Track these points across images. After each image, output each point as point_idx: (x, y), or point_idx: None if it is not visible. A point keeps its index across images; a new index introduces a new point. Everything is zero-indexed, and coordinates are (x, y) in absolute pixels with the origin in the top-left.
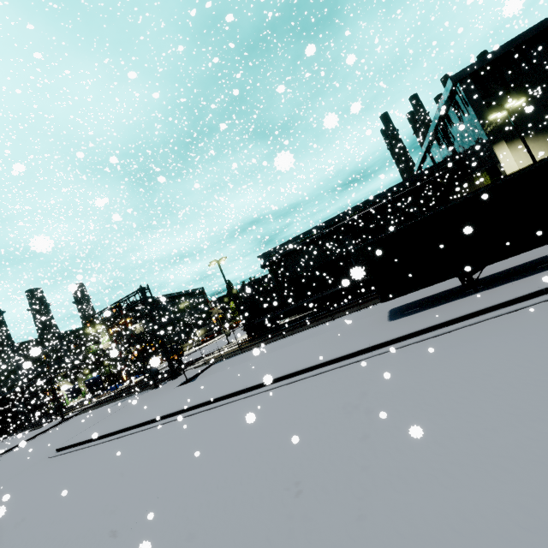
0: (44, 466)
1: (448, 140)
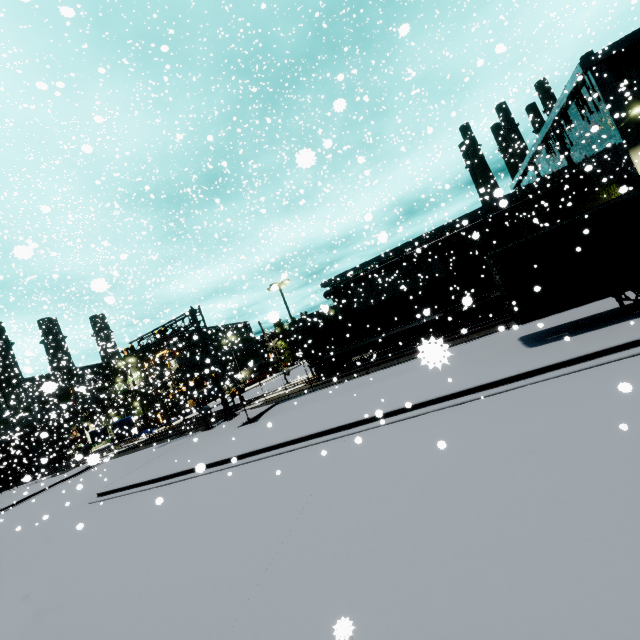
0: (86, 512)
1: (563, 147)
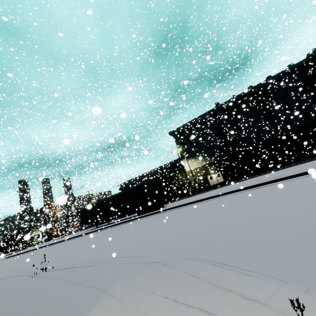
0: None
1: None
